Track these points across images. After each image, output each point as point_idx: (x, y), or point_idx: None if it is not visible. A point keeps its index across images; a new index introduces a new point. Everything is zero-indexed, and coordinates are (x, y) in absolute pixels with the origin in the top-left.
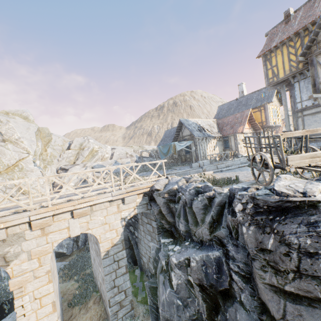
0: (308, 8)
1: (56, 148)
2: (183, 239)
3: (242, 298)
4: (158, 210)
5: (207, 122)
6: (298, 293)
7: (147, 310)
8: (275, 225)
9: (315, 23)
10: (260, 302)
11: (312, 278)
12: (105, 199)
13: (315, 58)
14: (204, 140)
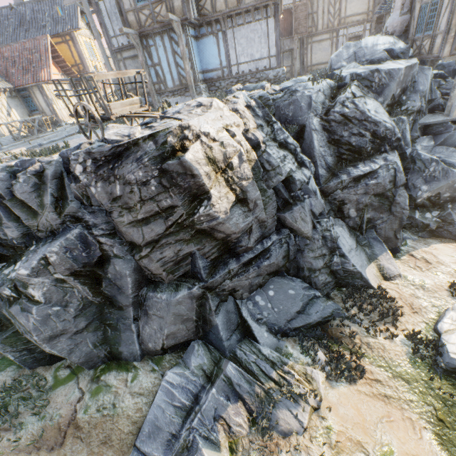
0: None
1: None
2: (25, 249)
3: (115, 252)
4: None
5: None
6: (147, 216)
7: (15, 369)
8: (116, 172)
9: None
10: (129, 244)
11: (151, 200)
12: None
13: None
14: None
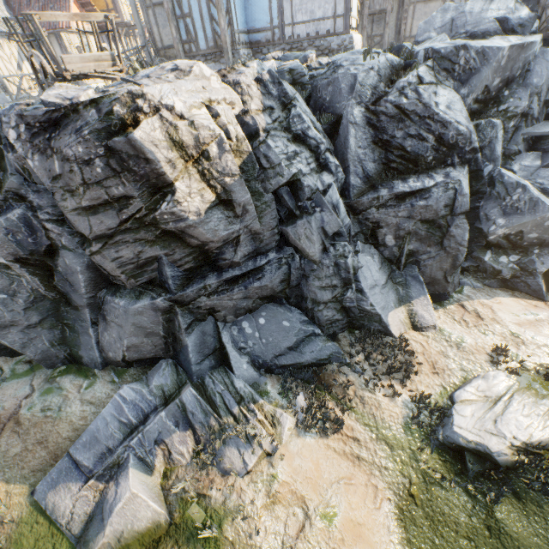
0: None
1: None
2: None
3: (64, 242)
4: None
5: None
6: (94, 204)
7: None
8: (53, 144)
9: None
10: (81, 236)
11: (97, 185)
12: None
13: None
14: None
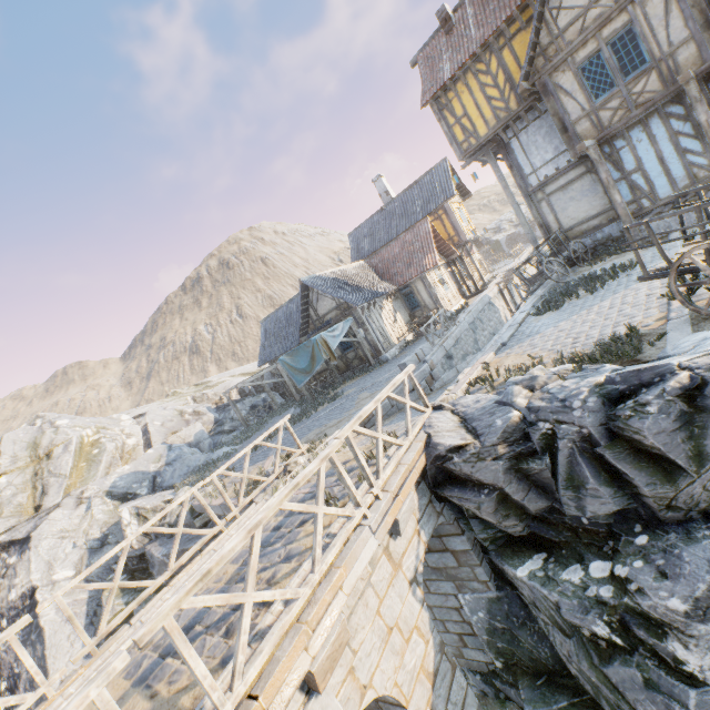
0: (480, 0)
1: None
2: (605, 537)
3: None
4: (494, 501)
5: (353, 269)
6: None
7: None
8: None
9: (512, 21)
10: None
11: None
12: (364, 558)
13: (549, 79)
14: (372, 307)
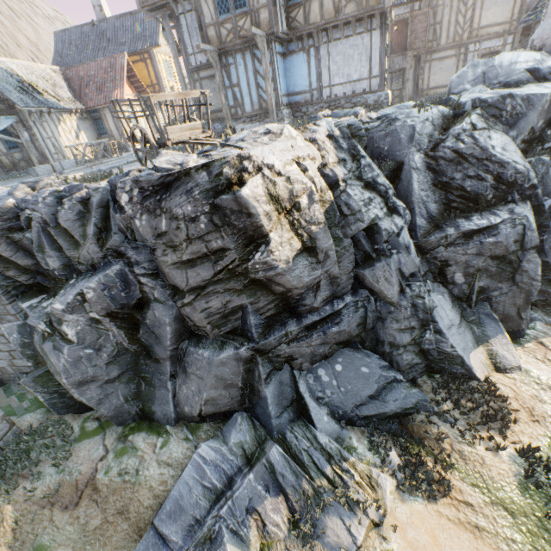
0: None
1: None
2: (66, 282)
3: (156, 295)
4: None
5: (39, 71)
6: (193, 257)
7: (45, 412)
8: (163, 204)
9: None
10: (172, 288)
11: (199, 240)
12: None
13: None
14: (47, 116)
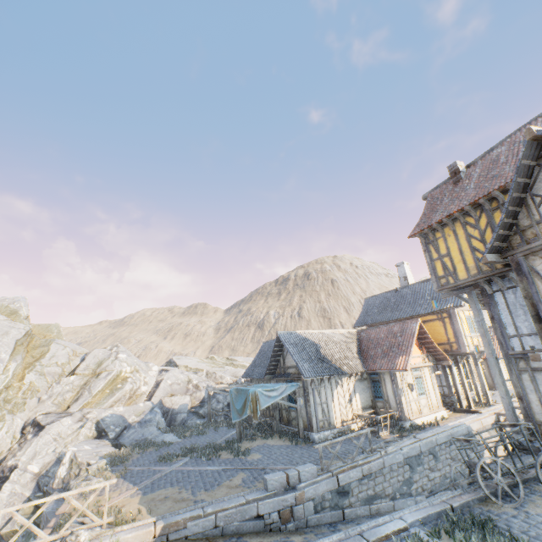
0: (489, 163)
1: (48, 371)
2: None
3: None
4: None
5: (338, 335)
6: None
7: None
8: None
9: (508, 189)
10: None
11: None
12: None
13: (524, 260)
14: (327, 380)
